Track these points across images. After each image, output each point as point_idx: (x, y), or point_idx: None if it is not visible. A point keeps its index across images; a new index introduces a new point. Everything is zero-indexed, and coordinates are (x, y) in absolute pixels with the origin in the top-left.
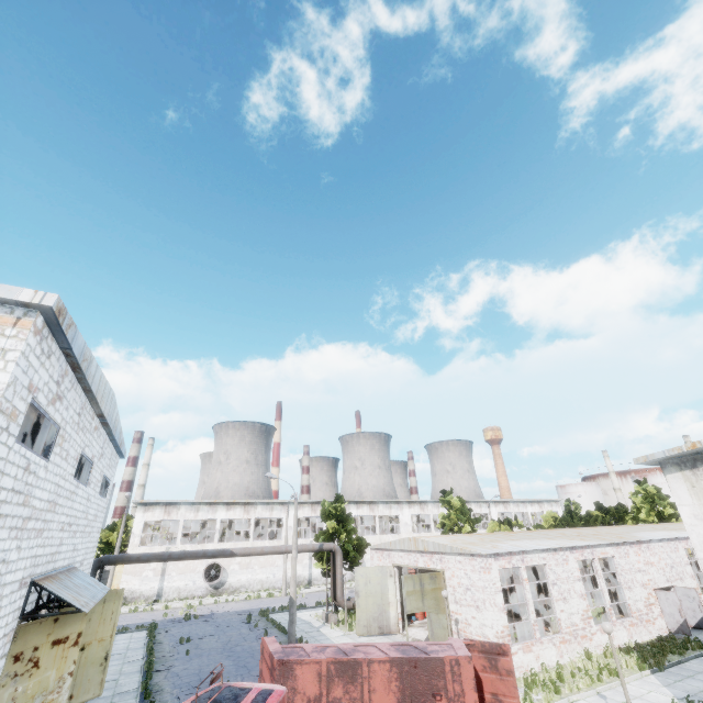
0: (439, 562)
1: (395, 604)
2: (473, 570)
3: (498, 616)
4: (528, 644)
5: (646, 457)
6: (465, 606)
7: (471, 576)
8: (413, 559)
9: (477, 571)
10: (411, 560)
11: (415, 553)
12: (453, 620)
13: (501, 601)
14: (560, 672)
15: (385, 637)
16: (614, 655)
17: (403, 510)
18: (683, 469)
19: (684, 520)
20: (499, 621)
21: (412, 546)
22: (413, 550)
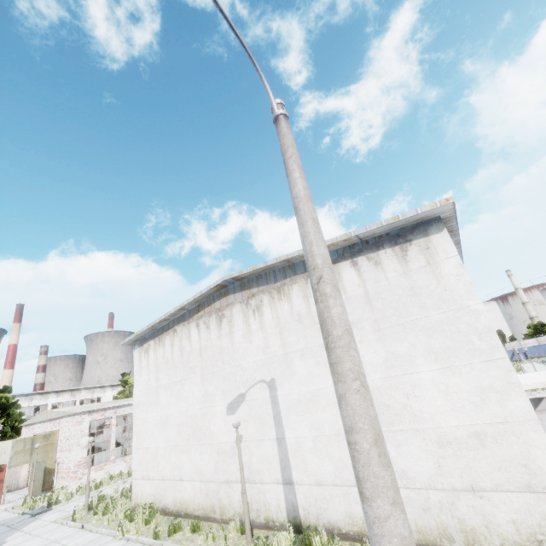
0: (58, 425)
1: (29, 465)
2: (73, 425)
3: (79, 452)
4: (102, 465)
5: (124, 341)
6: (64, 452)
7: (71, 429)
8: (45, 427)
9: (74, 425)
10: (44, 428)
11: (47, 422)
12: (57, 463)
13: (85, 441)
14: (113, 477)
15: (10, 493)
16: (89, 454)
17: (106, 392)
18: (140, 346)
19: (134, 373)
20: (79, 455)
21: (45, 417)
22: (46, 420)
